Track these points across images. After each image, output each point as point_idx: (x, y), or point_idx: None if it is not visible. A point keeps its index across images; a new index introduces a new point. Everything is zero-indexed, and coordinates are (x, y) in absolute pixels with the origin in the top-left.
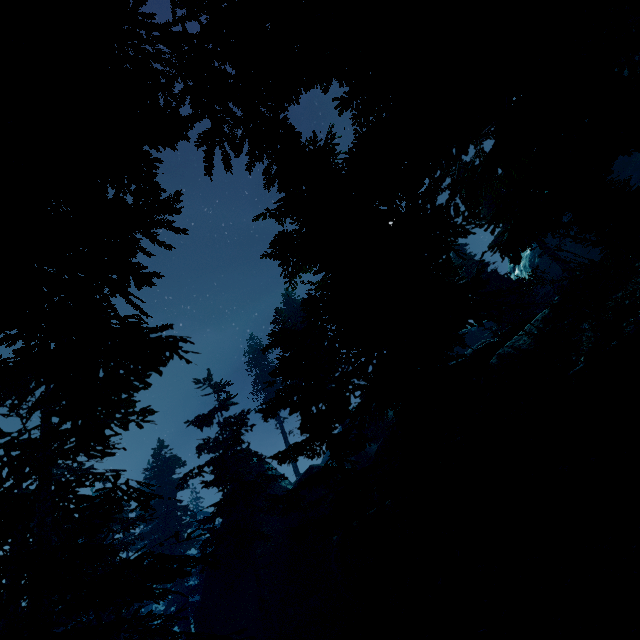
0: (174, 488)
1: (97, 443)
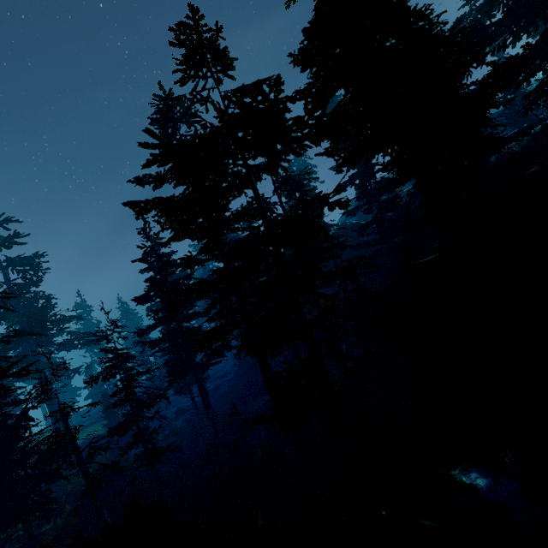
0: None
1: None
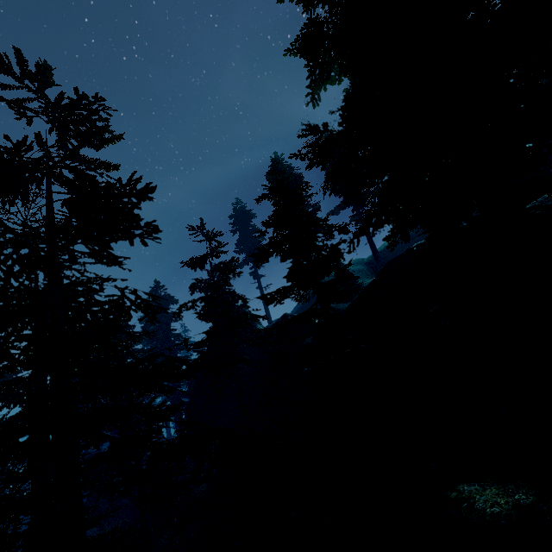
0: (169, 319)
1: (103, 249)
